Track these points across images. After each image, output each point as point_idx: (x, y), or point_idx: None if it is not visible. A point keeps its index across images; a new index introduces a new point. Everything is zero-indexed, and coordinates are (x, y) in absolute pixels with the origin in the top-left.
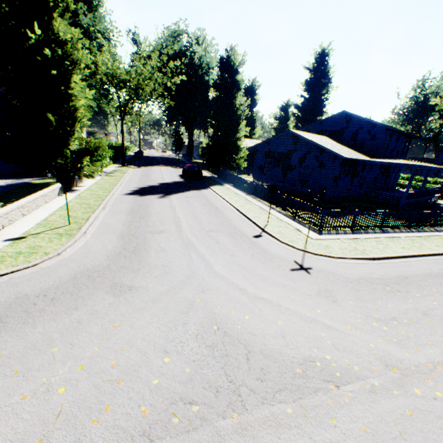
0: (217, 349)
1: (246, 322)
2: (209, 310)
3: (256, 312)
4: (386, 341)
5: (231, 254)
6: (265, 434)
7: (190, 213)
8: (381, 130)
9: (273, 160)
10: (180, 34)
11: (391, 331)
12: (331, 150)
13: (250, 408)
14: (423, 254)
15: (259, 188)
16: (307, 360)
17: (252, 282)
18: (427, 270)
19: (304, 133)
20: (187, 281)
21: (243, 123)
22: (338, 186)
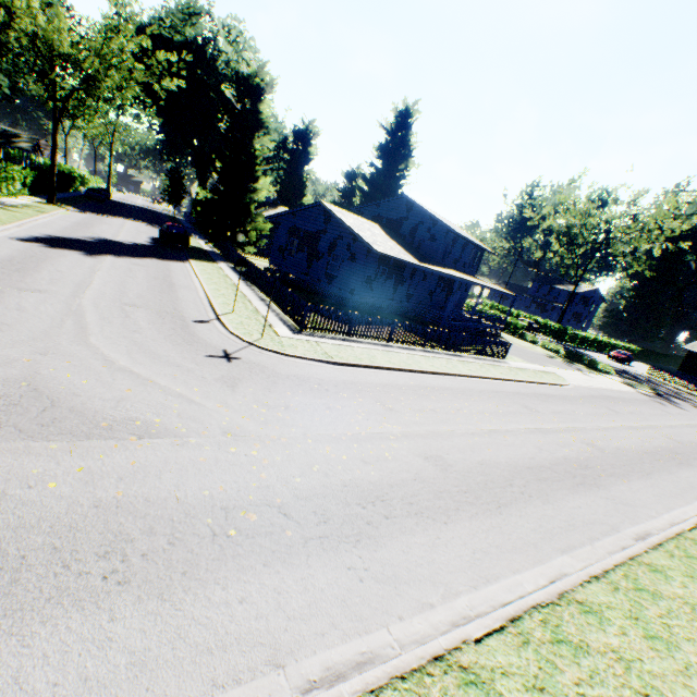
0: (7, 399)
1: (79, 385)
2: (34, 370)
3: (105, 380)
4: (251, 419)
5: (135, 330)
6: (1, 457)
7: (119, 282)
8: (442, 230)
9: (298, 241)
10: (198, 13)
11: (269, 413)
12: (364, 239)
13: (1, 441)
14: (405, 369)
15: (259, 273)
16: (127, 420)
17: (134, 357)
18: (389, 381)
19: (341, 211)
20: (29, 343)
21: (267, 179)
22: (374, 291)
